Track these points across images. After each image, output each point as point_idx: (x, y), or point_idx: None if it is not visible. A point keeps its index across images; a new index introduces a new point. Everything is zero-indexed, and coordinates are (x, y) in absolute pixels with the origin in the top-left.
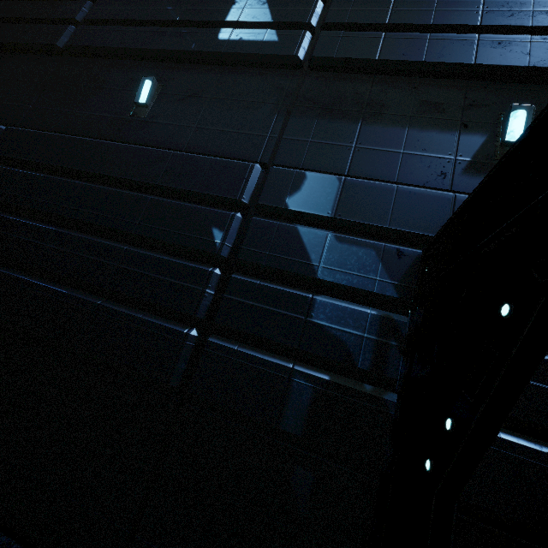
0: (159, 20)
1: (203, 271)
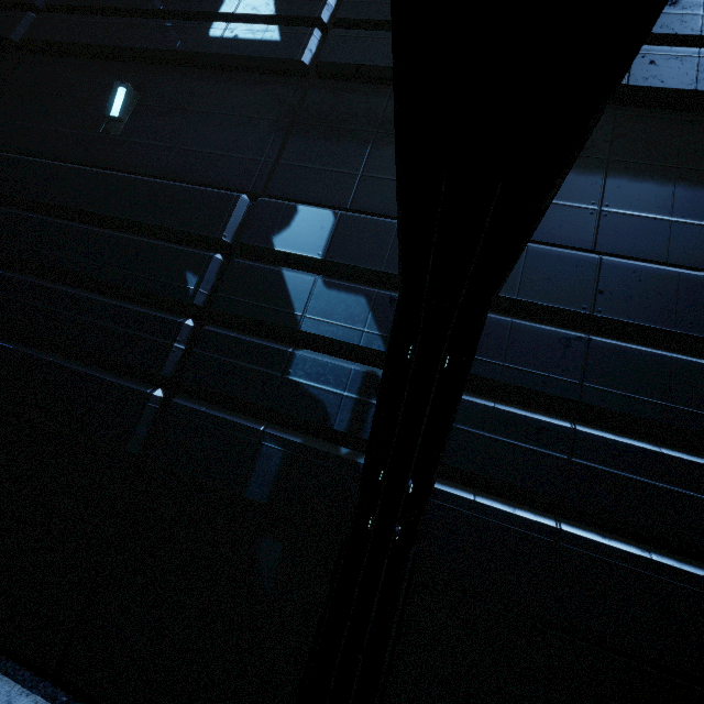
0: (139, 9)
1: (172, 322)
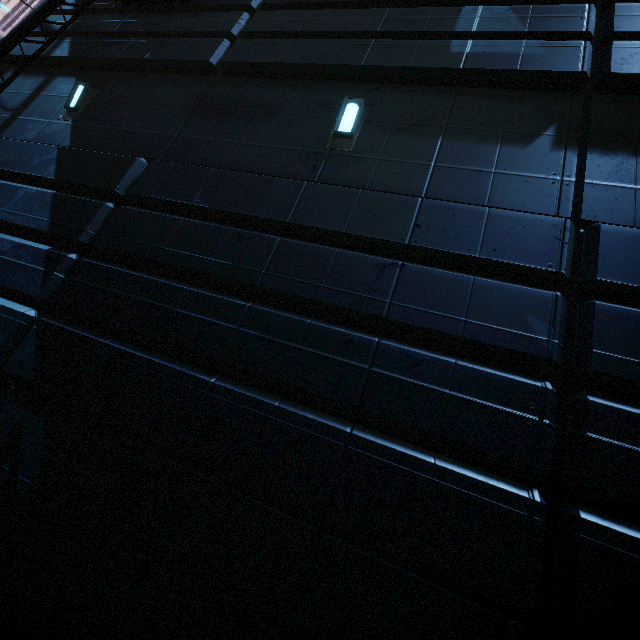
0: (352, 32)
1: (531, 386)
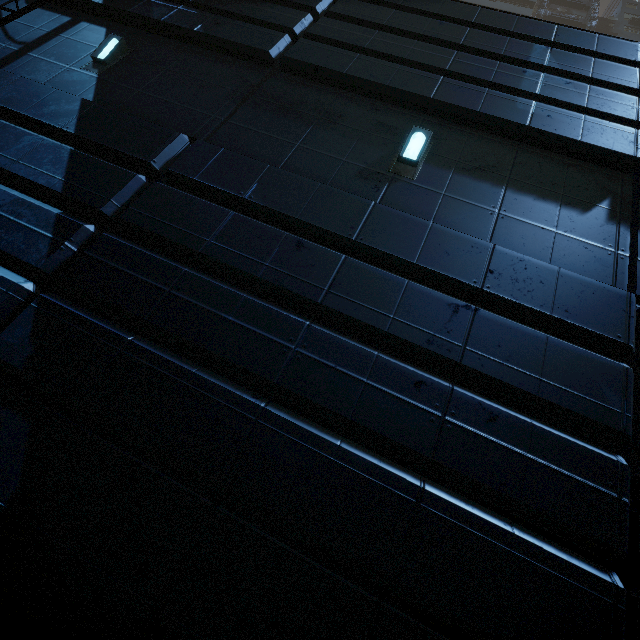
0: (421, 63)
1: (608, 460)
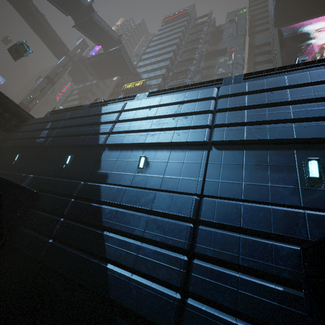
0: (28, 138)
1: None
